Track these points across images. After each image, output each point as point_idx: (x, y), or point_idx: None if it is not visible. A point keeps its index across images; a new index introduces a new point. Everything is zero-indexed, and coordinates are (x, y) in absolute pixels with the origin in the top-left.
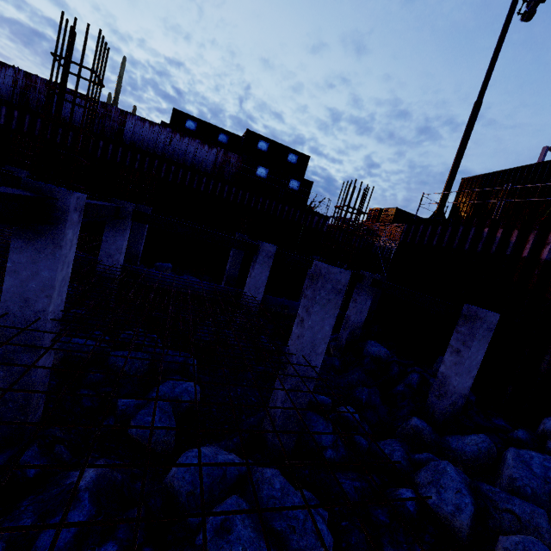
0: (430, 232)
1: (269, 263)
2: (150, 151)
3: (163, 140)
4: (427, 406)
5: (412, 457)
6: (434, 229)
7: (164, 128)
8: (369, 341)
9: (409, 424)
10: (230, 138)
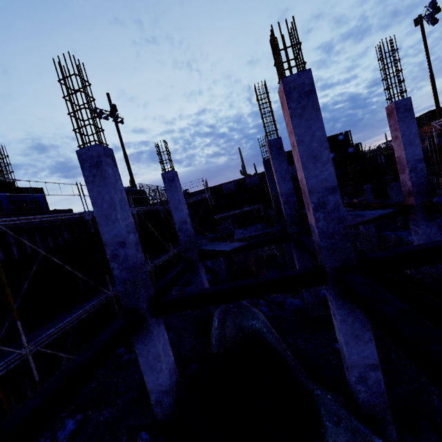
0: (440, 140)
1: (370, 192)
2: None
3: None
4: None
5: None
6: (441, 138)
7: None
8: (435, 198)
9: None
10: None
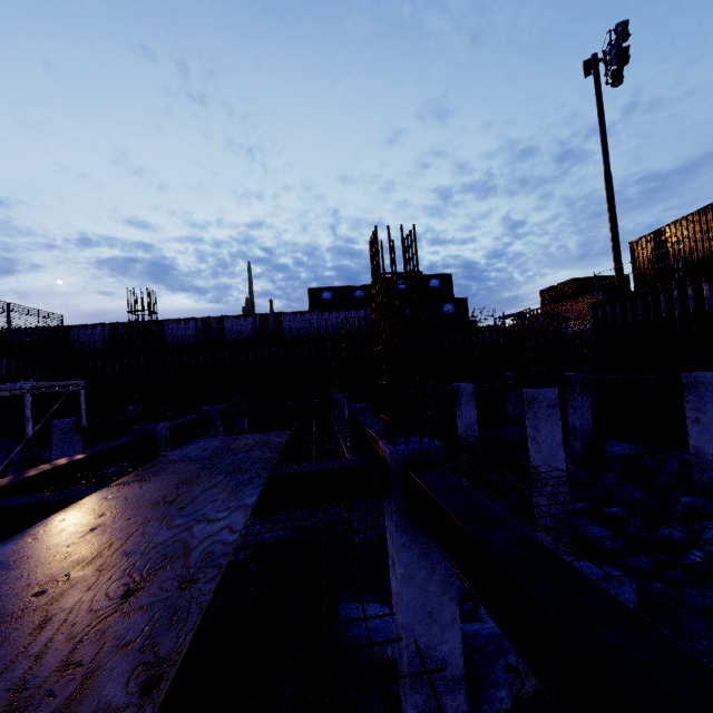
0: (619, 311)
1: (473, 400)
2: (307, 336)
3: (315, 323)
4: (696, 485)
5: (693, 529)
6: (622, 306)
7: (313, 312)
8: (607, 442)
9: (680, 504)
10: (365, 290)
